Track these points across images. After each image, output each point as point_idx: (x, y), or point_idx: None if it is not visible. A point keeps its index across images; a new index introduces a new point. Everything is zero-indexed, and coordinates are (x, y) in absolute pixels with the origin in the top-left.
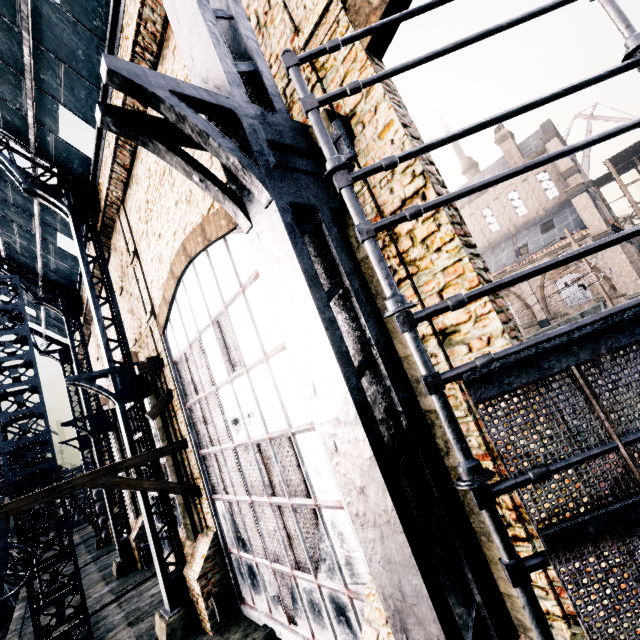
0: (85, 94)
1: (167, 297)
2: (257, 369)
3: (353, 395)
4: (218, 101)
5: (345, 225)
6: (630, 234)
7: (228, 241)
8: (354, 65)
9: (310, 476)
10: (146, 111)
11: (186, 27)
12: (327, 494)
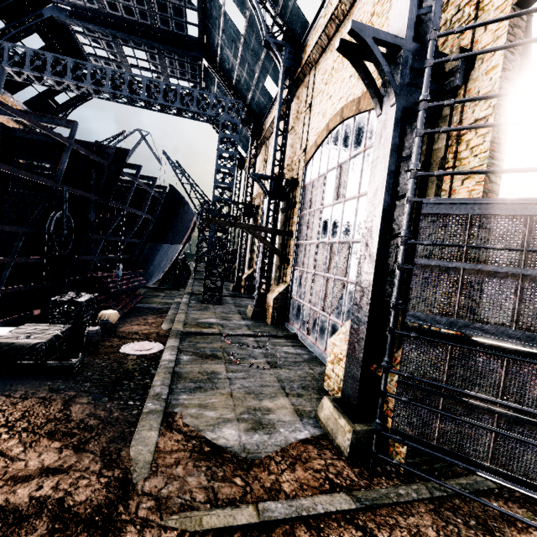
0: None
1: (318, 142)
2: (350, 201)
3: (384, 205)
4: (395, 41)
5: (437, 126)
6: None
7: (370, 115)
8: (500, 15)
9: (351, 266)
10: None
11: None
12: (355, 277)
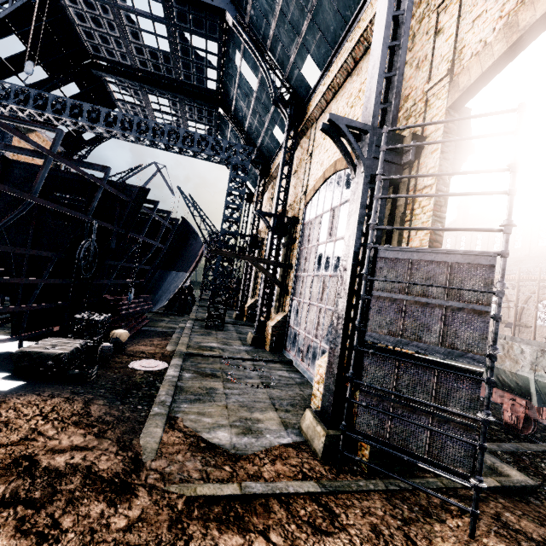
0: (324, 51)
1: (316, 187)
2: (340, 241)
3: (355, 248)
4: (363, 127)
5: (400, 187)
6: (455, 229)
7: None
8: (439, 113)
9: None
10: (351, 72)
11: (371, 80)
12: None
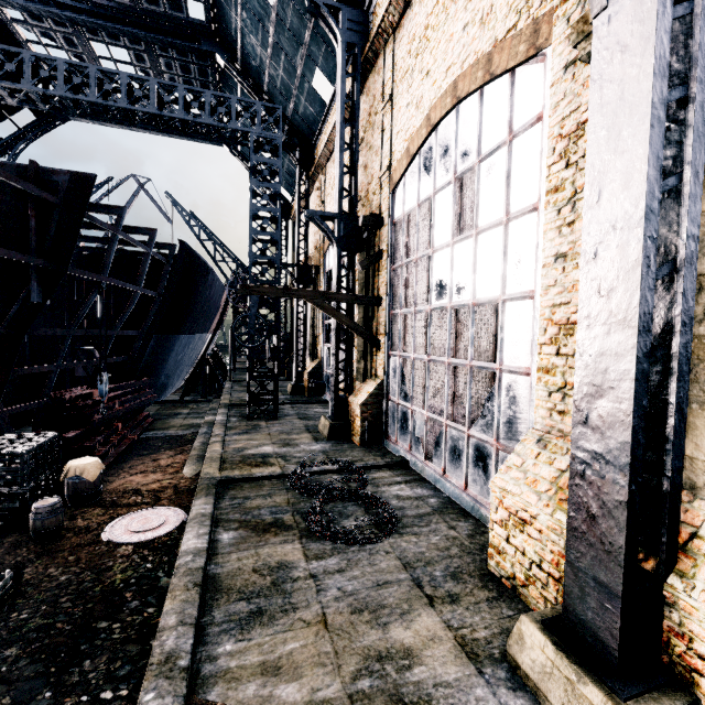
0: None
1: (411, 149)
2: (489, 232)
3: (648, 199)
4: None
5: None
6: None
7: (516, 75)
8: None
9: (504, 343)
10: None
11: None
12: (516, 361)
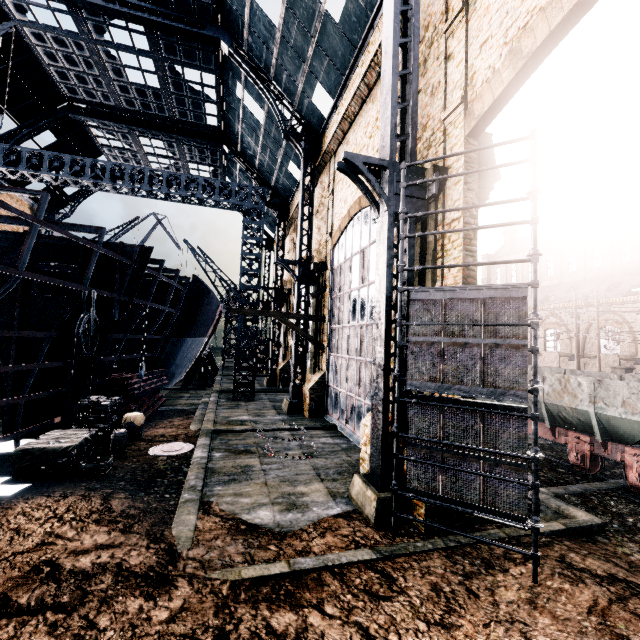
0: (335, 78)
1: (341, 227)
2: (373, 285)
3: (387, 293)
4: (381, 163)
5: (428, 223)
6: (484, 263)
7: None
8: (458, 142)
9: None
10: (366, 100)
11: (384, 112)
12: None
